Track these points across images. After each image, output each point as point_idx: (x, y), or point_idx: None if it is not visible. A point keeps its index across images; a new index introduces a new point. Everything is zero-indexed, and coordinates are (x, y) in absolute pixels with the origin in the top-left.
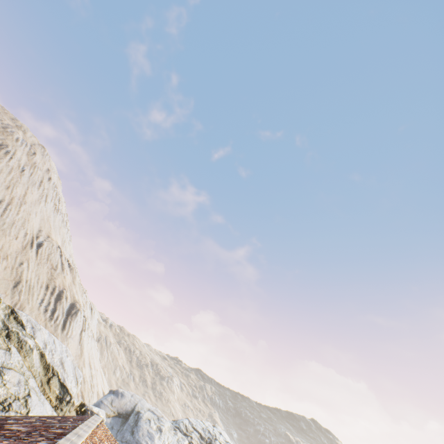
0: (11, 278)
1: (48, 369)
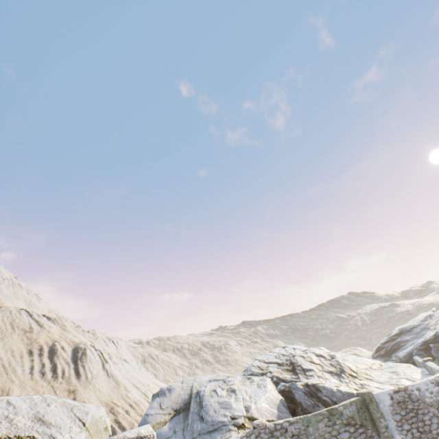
0: None
1: None
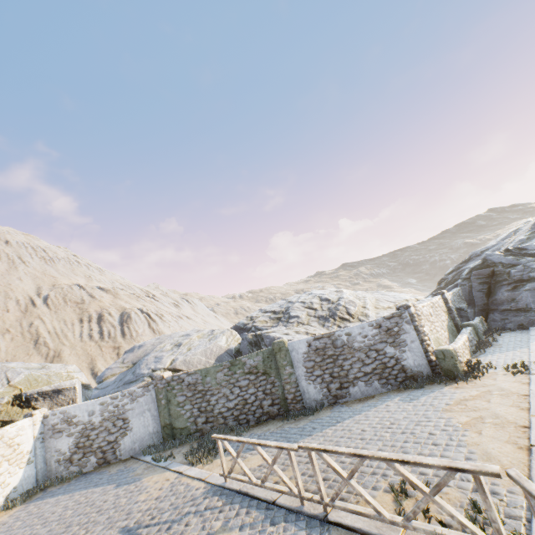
0: (27, 341)
1: None
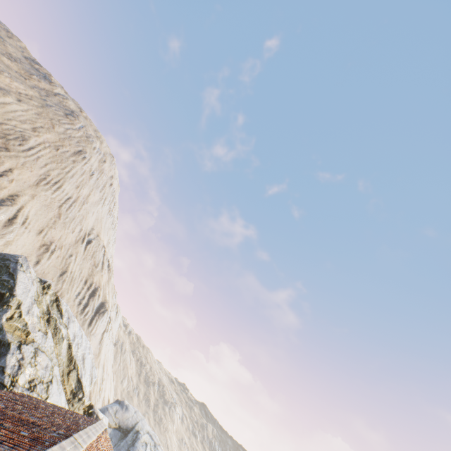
0: (60, 267)
1: (71, 361)
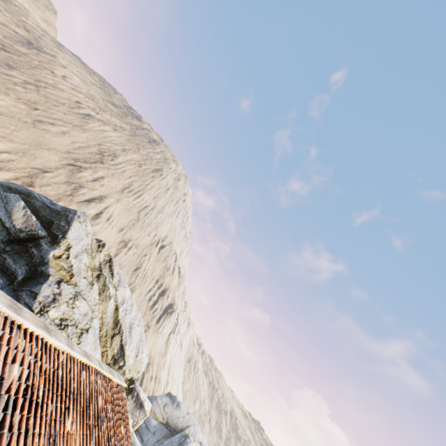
0: (135, 263)
1: (117, 324)
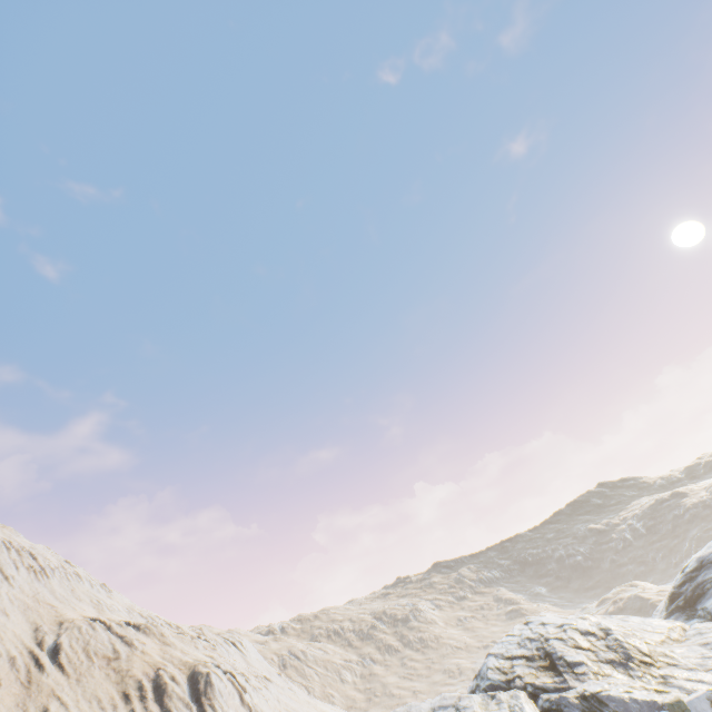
0: None
1: None
